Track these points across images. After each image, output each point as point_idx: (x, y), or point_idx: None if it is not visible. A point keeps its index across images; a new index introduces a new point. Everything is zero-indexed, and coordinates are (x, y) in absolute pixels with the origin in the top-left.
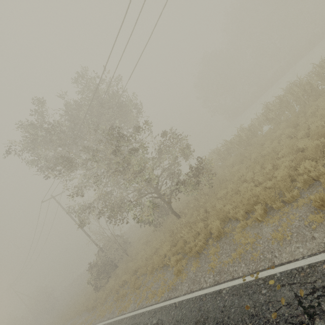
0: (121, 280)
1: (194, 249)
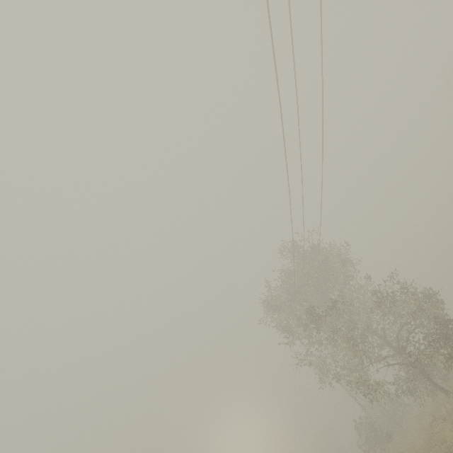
0: None
1: None
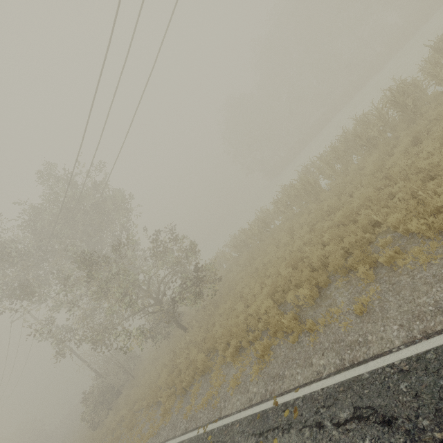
0: (119, 415)
1: (180, 386)
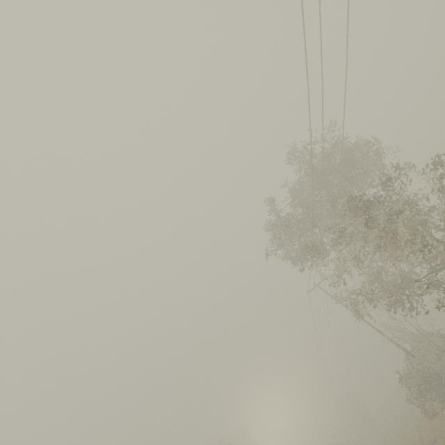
0: None
1: None
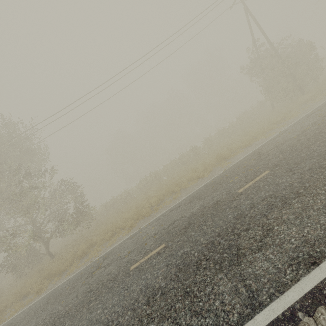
0: None
1: (60, 268)
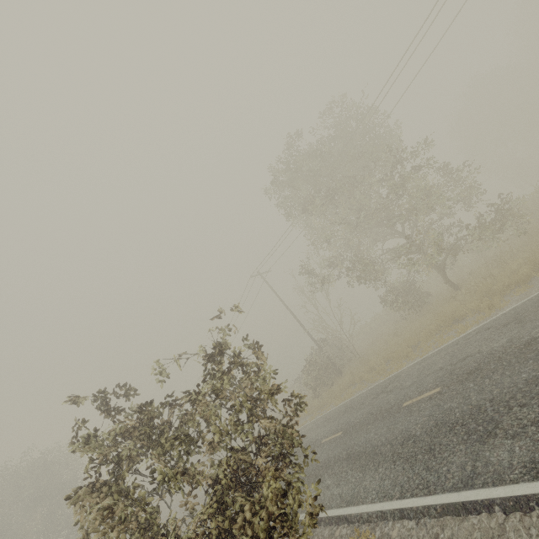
0: (366, 366)
1: (516, 276)
